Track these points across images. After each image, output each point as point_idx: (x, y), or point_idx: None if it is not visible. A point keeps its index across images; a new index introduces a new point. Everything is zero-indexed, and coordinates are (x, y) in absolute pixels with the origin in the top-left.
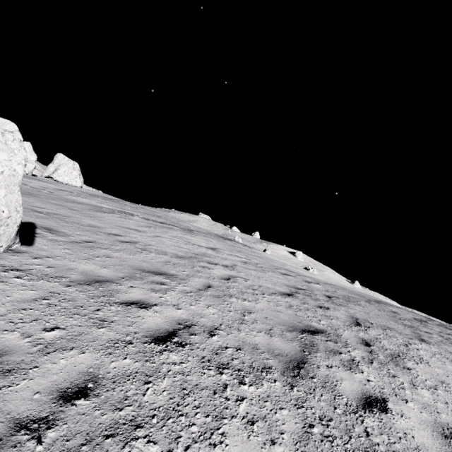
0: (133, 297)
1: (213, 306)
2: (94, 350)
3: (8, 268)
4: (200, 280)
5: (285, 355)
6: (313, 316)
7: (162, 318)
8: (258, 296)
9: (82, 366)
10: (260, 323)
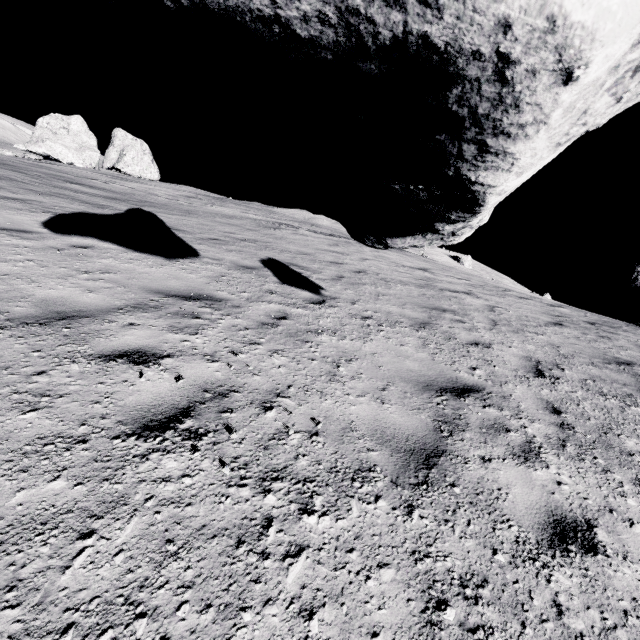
0: (468, 338)
1: (526, 343)
2: (518, 383)
3: (359, 316)
4: (477, 314)
5: (630, 385)
6: (609, 348)
7: (512, 356)
8: (540, 328)
9: (530, 394)
10: (577, 357)
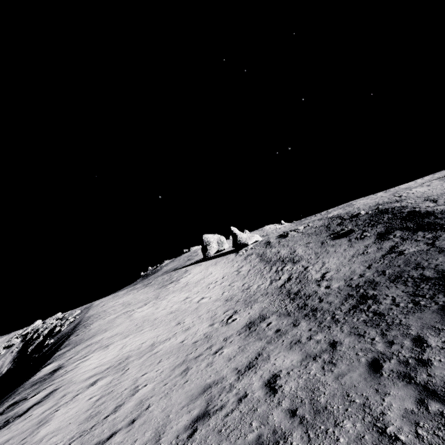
0: None
1: None
2: None
3: None
4: None
5: None
6: None
7: None
8: None
9: None
10: None
